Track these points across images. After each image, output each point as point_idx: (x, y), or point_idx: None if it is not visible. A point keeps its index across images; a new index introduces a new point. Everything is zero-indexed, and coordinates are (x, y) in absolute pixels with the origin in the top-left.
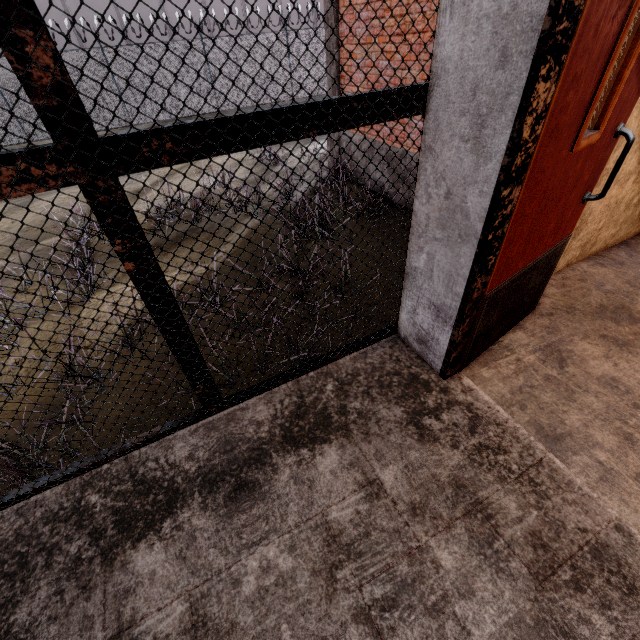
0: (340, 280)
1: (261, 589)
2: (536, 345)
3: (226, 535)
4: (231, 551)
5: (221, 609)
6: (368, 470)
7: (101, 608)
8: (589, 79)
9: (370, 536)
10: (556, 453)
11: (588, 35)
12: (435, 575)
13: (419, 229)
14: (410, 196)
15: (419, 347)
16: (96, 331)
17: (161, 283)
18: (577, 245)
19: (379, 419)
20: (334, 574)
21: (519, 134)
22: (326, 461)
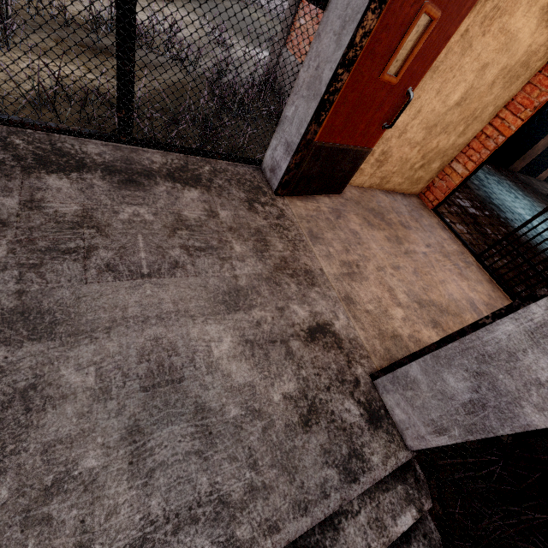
0: (241, 94)
1: (131, 220)
2: (331, 206)
3: (115, 194)
4: (116, 201)
5: (103, 217)
6: (213, 207)
7: (19, 188)
8: (395, 34)
9: (202, 227)
10: (312, 241)
11: (397, 4)
12: (229, 250)
13: (297, 89)
14: (300, 63)
15: (270, 175)
16: (5, 78)
17: (133, 6)
18: (379, 175)
19: (230, 193)
20: (176, 231)
21: (354, 37)
22: (190, 194)
